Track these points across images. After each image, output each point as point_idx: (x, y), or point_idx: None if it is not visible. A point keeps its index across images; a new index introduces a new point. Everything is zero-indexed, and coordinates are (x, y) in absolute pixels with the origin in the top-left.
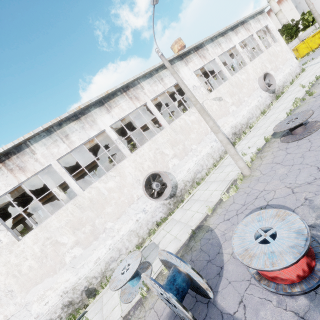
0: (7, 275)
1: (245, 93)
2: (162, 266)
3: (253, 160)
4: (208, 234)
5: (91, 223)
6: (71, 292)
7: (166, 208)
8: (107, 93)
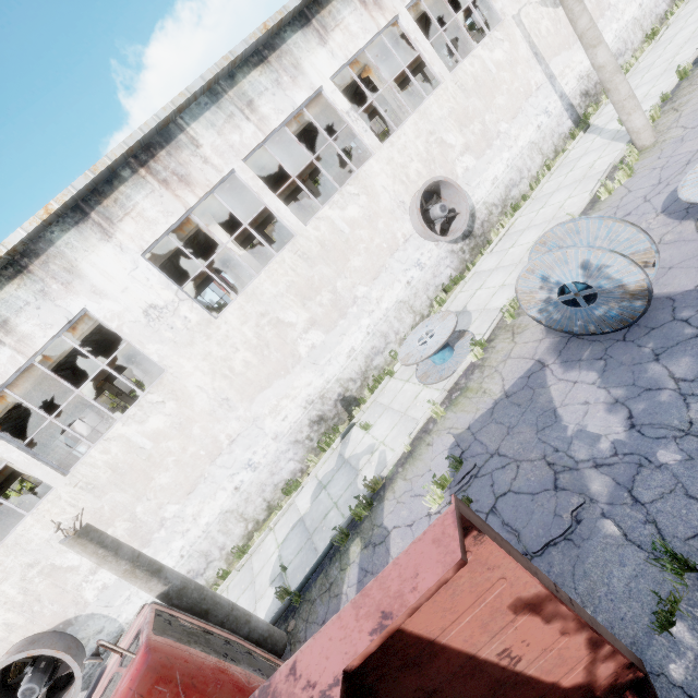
0: (214, 375)
1: None
2: (497, 318)
3: (654, 119)
4: None
5: (329, 288)
6: (318, 403)
7: (458, 259)
8: None
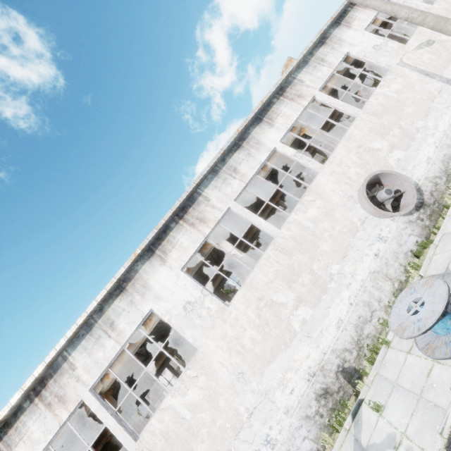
0: (230, 351)
1: None
2: None
3: None
4: None
5: (307, 271)
6: (320, 375)
7: (418, 227)
8: (263, 103)
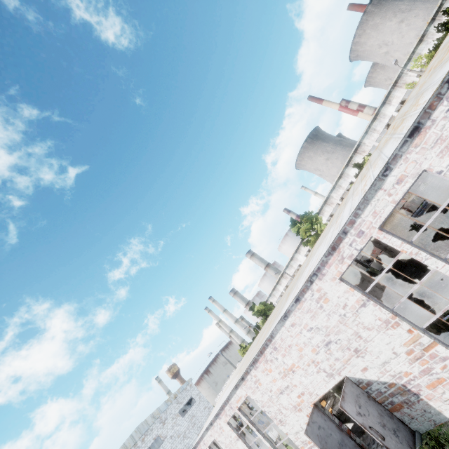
0: None
1: None
2: None
3: None
4: None
5: None
6: None
7: None
8: (385, 96)
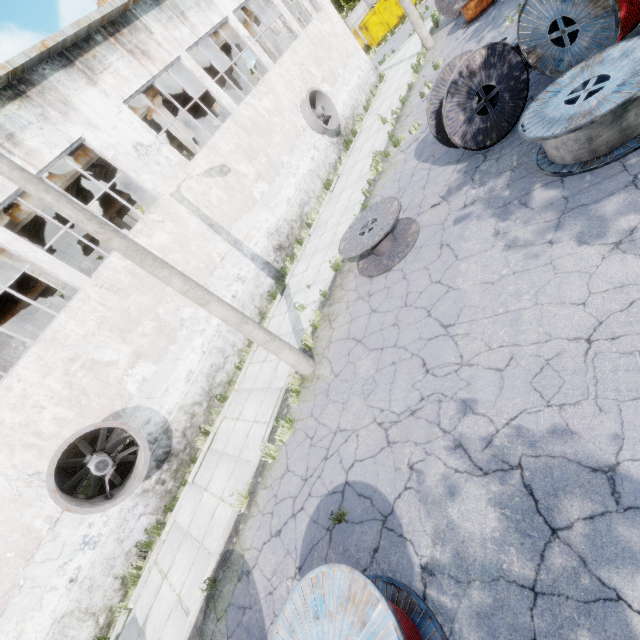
0: None
1: (281, 145)
2: None
3: (316, 326)
4: (242, 590)
5: None
6: None
7: (156, 496)
8: None
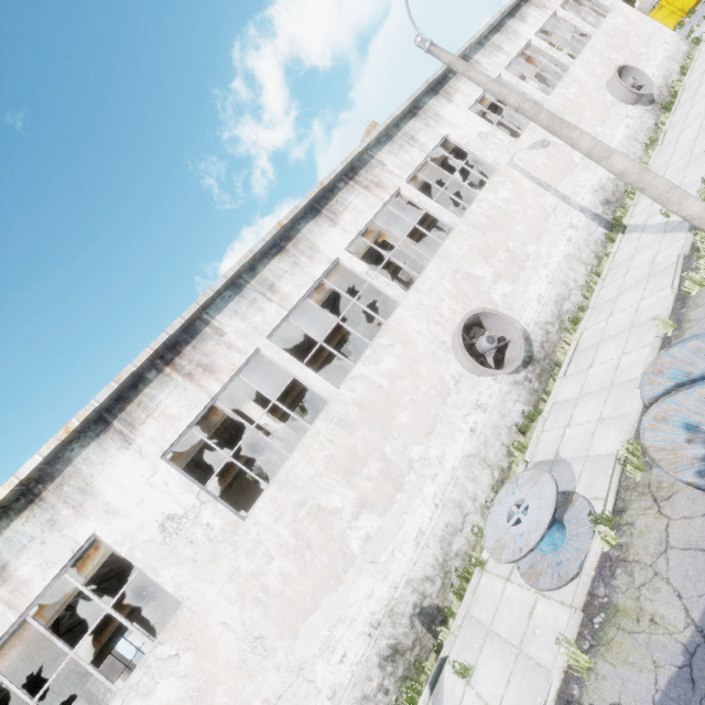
0: (242, 601)
1: (592, 120)
2: (615, 472)
3: None
4: None
5: (377, 455)
6: (387, 624)
7: (525, 390)
8: (322, 186)
